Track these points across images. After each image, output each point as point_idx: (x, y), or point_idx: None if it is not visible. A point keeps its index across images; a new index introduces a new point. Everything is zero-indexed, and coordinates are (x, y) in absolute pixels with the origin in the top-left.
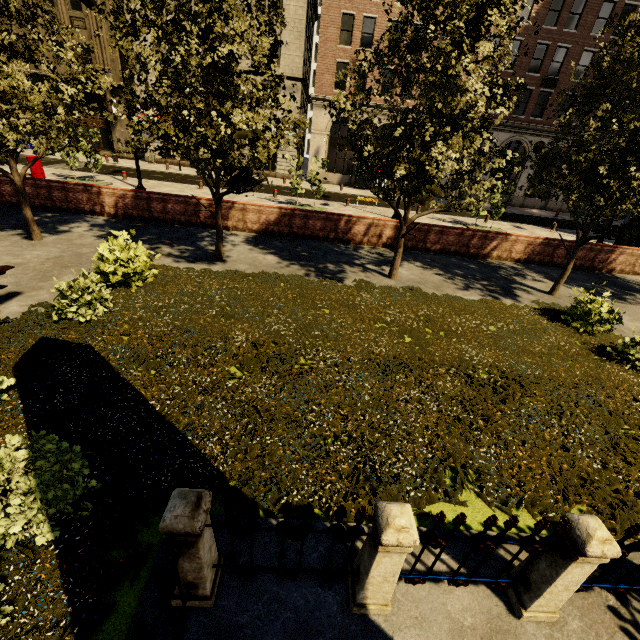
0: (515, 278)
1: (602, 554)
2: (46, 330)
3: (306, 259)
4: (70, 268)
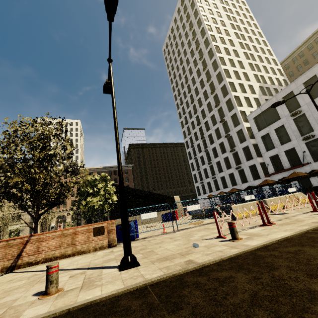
0: None
1: None
2: None
3: None
4: None
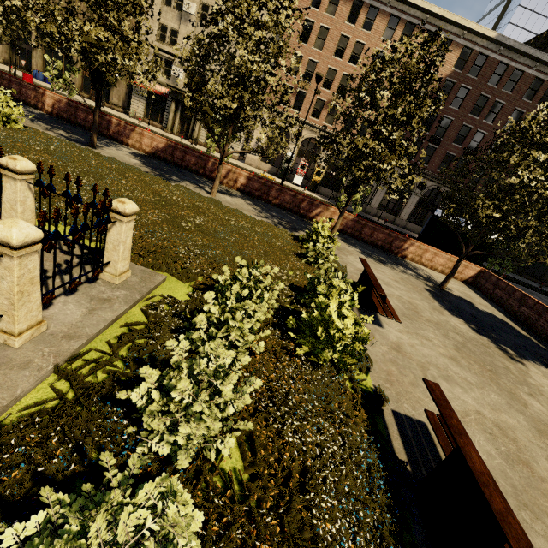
0: None
1: (7, 163)
2: None
3: (162, 170)
4: None
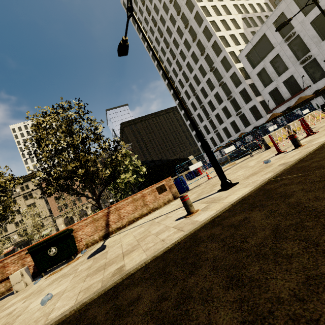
0: None
1: None
2: None
3: None
4: None
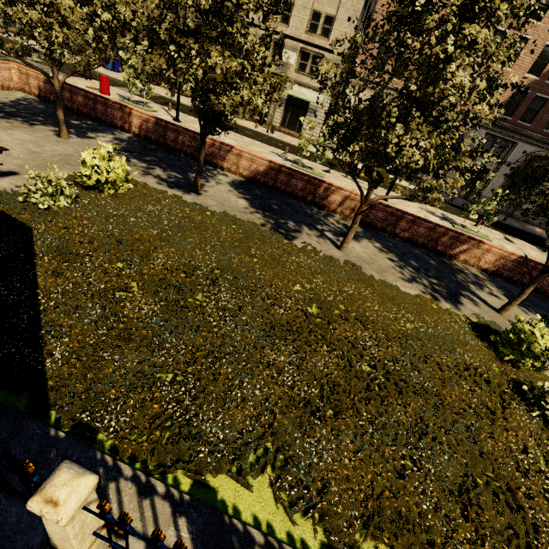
0: (470, 286)
1: None
2: (8, 206)
3: (273, 211)
4: (71, 165)
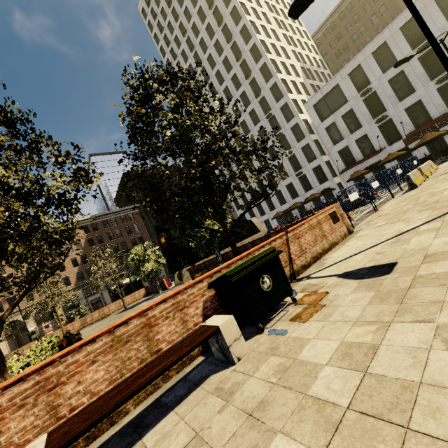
0: None
1: None
2: None
3: None
4: None
